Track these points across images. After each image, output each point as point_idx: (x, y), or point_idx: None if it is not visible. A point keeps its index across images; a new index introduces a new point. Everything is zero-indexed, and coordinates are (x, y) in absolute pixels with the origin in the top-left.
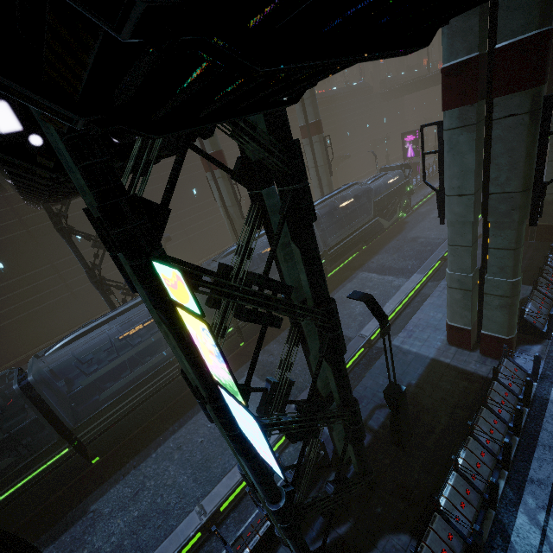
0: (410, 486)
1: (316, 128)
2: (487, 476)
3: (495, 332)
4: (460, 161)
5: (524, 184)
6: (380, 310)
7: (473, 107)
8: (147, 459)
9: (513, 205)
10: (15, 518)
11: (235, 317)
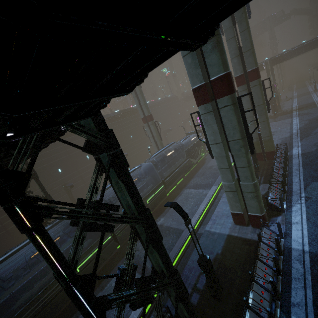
0: None
1: (150, 118)
2: (268, 307)
3: (255, 212)
4: (211, 127)
5: (241, 135)
6: (182, 211)
7: (209, 104)
8: None
9: (240, 145)
10: None
11: (82, 230)
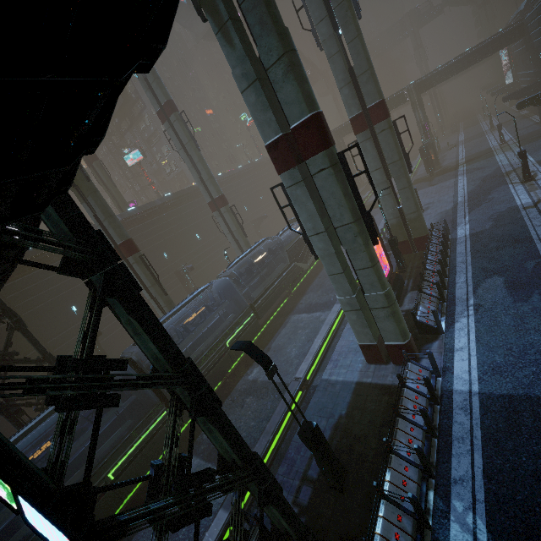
0: (353, 534)
1: (221, 201)
2: (415, 492)
3: (394, 340)
4: (305, 208)
5: (353, 216)
6: (261, 353)
7: (295, 169)
8: None
9: (354, 233)
10: None
11: (55, 410)
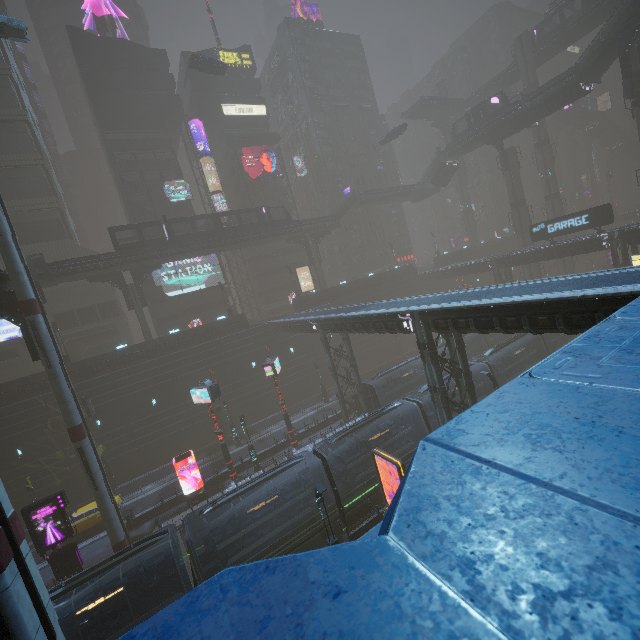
0: None
1: None
2: None
3: None
4: None
5: None
6: None
7: None
8: None
9: None
10: None
11: None
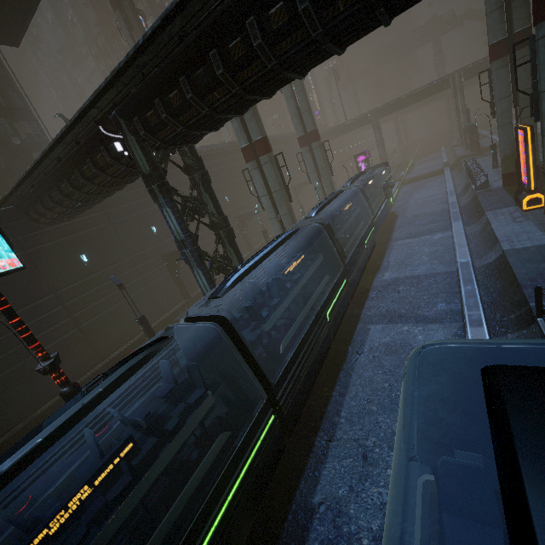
0: None
1: (316, 135)
2: None
3: None
4: None
5: None
6: None
7: None
8: (337, 427)
9: None
10: (237, 542)
11: None
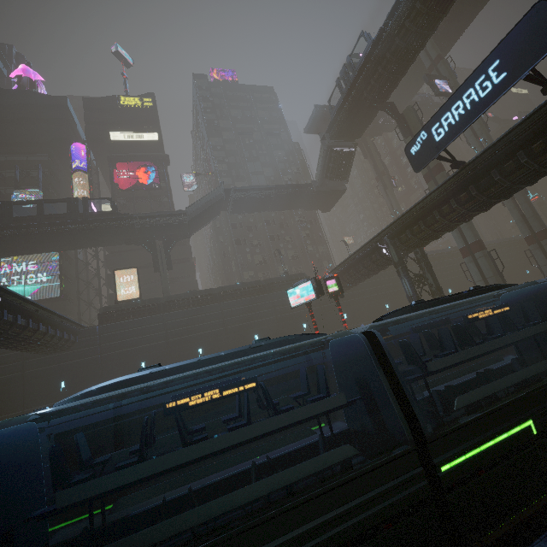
0: None
1: (545, 234)
2: None
3: None
4: None
5: None
6: None
7: None
8: None
9: None
10: None
11: None
